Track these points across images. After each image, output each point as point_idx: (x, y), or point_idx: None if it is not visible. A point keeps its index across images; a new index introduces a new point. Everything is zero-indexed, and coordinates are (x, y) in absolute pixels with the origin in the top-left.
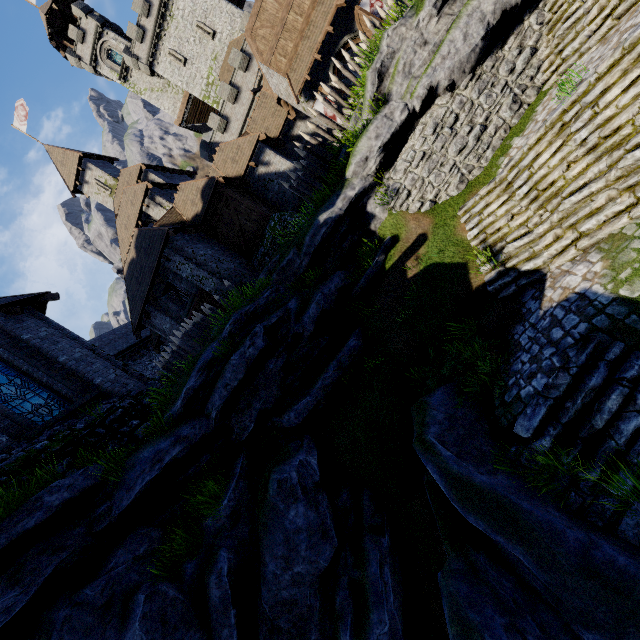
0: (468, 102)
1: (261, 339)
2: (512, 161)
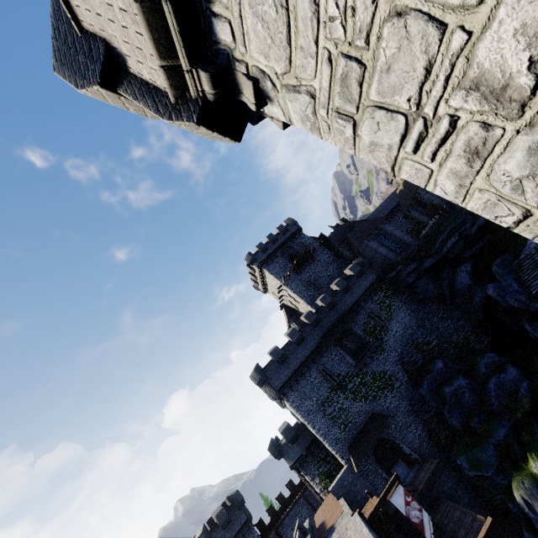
0: None
1: (457, 237)
2: None
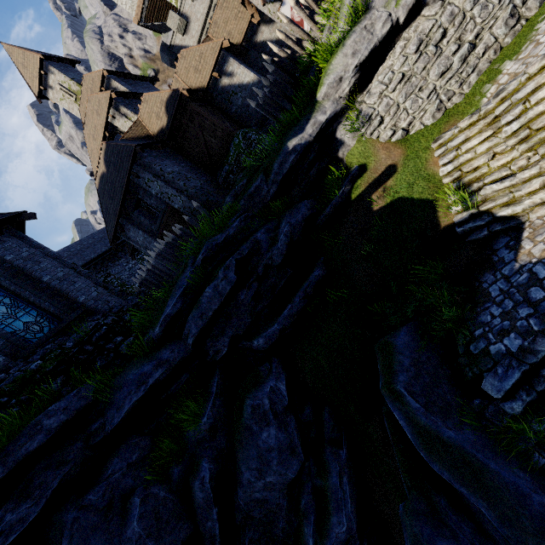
0: (460, 14)
1: (233, 272)
2: (504, 92)
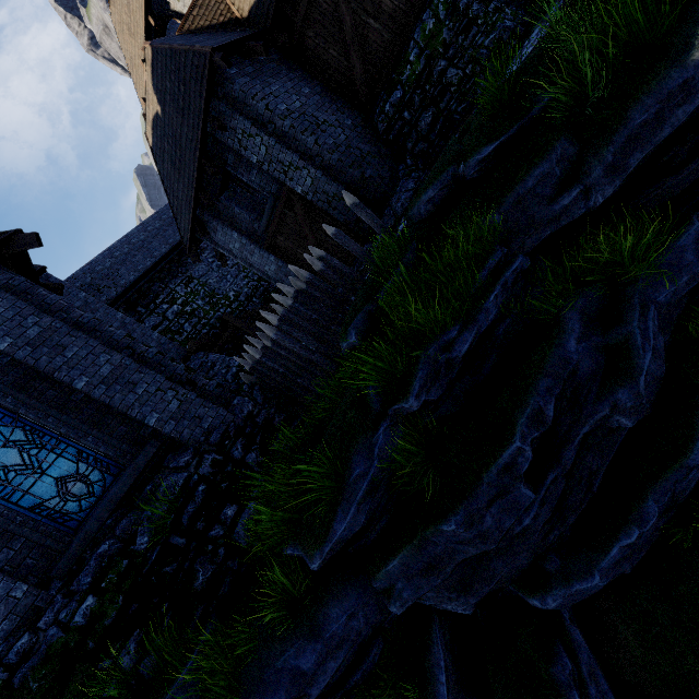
0: None
1: (523, 483)
2: None
